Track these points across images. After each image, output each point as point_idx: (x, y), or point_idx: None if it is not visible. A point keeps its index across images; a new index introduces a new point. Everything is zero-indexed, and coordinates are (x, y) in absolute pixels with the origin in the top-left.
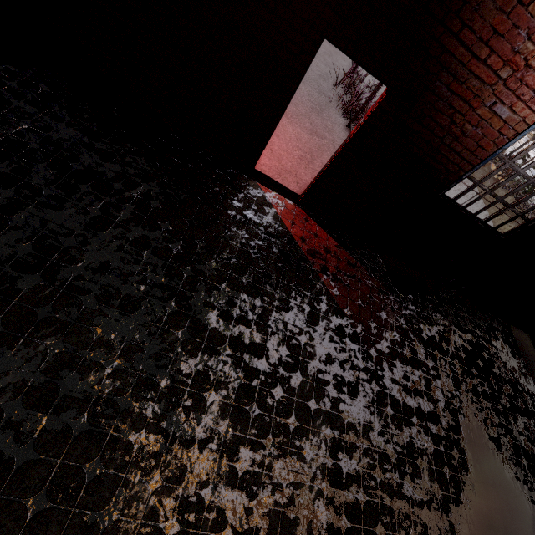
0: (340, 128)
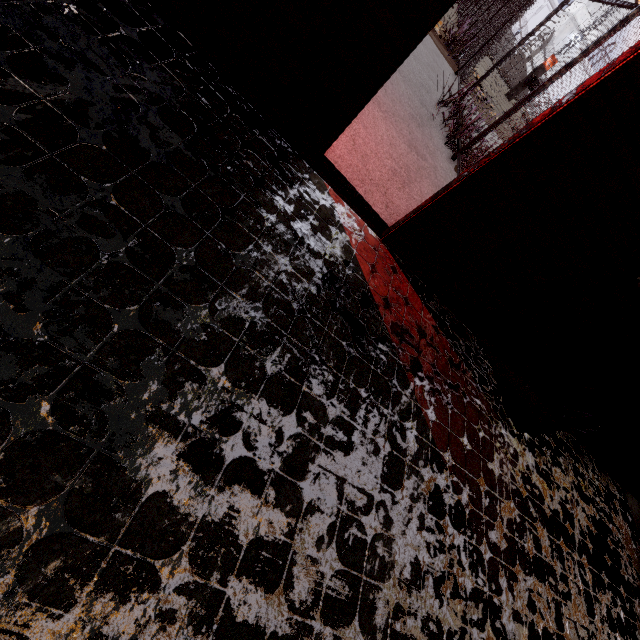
0: (443, 156)
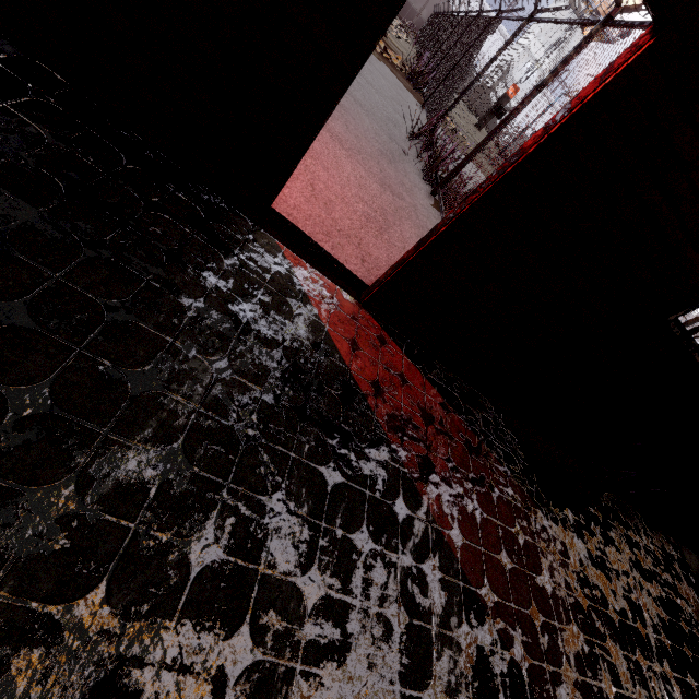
0: (422, 193)
